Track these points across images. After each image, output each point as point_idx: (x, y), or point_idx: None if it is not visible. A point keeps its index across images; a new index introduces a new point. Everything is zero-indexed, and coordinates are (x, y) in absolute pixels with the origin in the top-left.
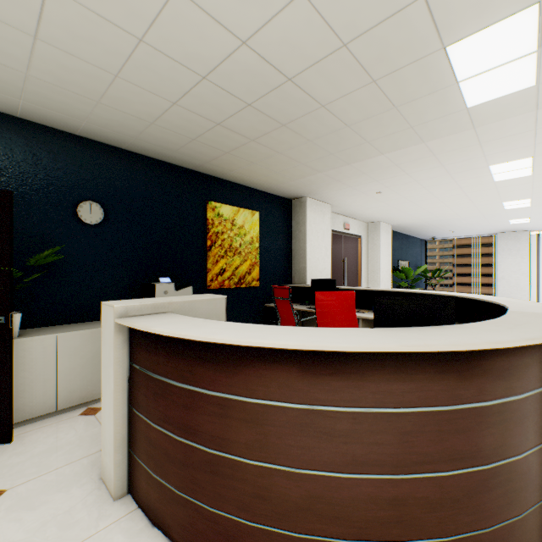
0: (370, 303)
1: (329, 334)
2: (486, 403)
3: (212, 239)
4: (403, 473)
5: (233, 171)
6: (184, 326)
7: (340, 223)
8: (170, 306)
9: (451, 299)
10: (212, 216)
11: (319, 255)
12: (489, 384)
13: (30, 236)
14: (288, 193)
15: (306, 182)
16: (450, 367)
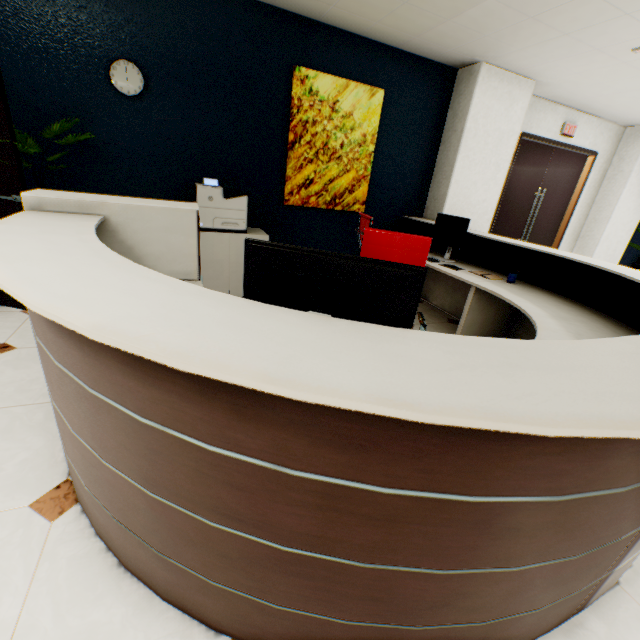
0: (515, 268)
1: (103, 280)
2: (291, 471)
3: (297, 132)
4: (156, 493)
5: (332, 5)
6: (30, 230)
7: (553, 124)
8: (105, 207)
9: (414, 275)
10: (300, 93)
11: (479, 177)
12: (300, 446)
13: (65, 108)
14: (445, 54)
15: (470, 25)
16: (216, 390)
